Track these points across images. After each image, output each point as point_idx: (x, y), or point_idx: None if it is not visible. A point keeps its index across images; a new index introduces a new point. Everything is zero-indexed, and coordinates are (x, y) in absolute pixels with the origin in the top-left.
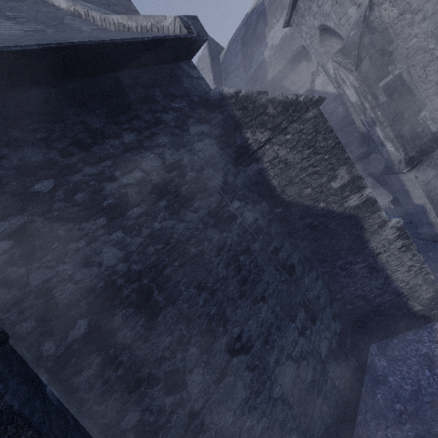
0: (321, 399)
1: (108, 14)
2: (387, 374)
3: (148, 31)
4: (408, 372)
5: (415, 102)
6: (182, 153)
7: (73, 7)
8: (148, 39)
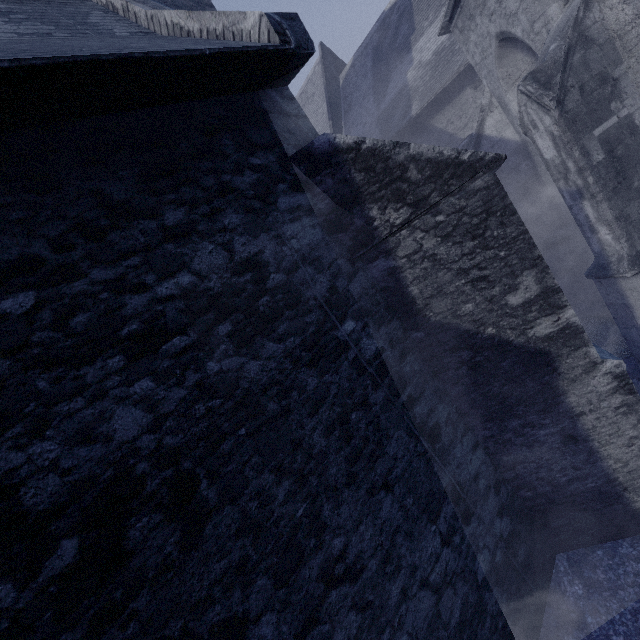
0: None
1: (159, 9)
2: (583, 609)
3: (219, 38)
4: (621, 612)
5: None
6: (263, 242)
7: None
8: (212, 52)
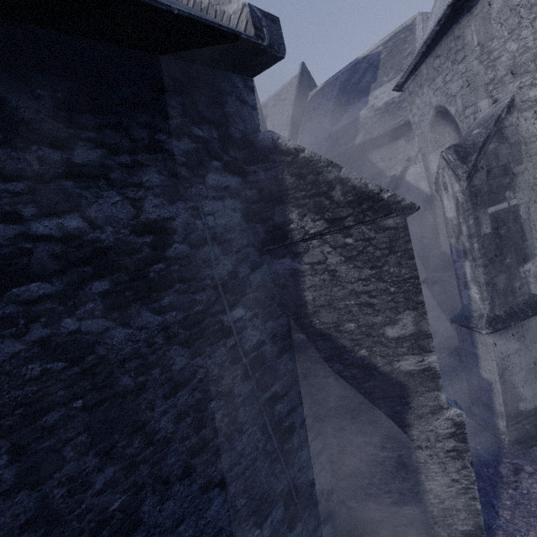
0: None
1: None
2: None
3: (202, 11)
4: None
5: (523, 248)
6: (178, 209)
7: None
8: (181, 13)
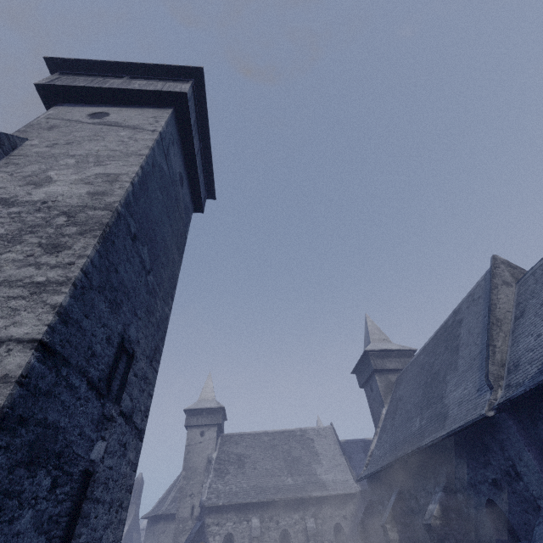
0: None
1: None
2: None
3: None
4: None
5: None
6: None
7: None
8: None
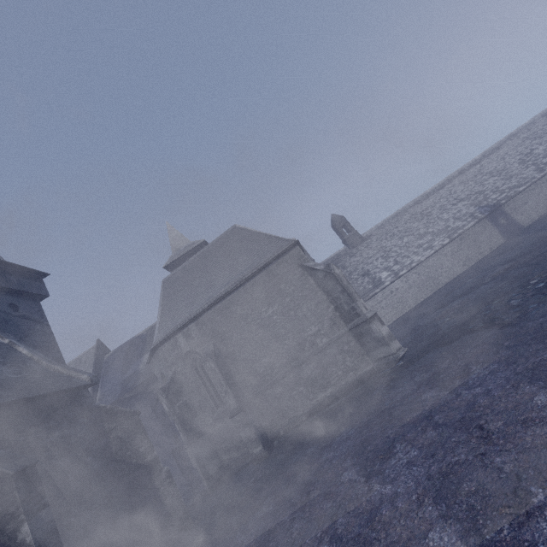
0: None
1: (51, 362)
2: None
3: (73, 376)
4: None
5: (192, 413)
6: (72, 431)
7: (32, 355)
8: (76, 387)
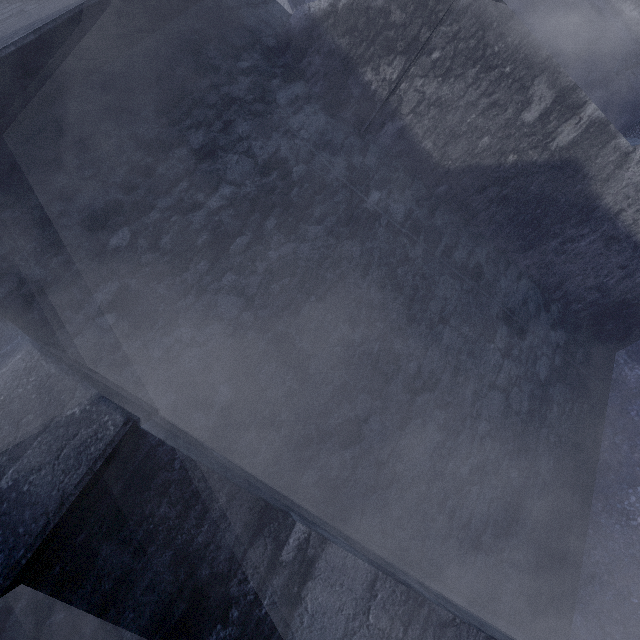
0: (547, 429)
1: None
2: None
3: None
4: None
5: None
6: (276, 141)
7: None
8: None
